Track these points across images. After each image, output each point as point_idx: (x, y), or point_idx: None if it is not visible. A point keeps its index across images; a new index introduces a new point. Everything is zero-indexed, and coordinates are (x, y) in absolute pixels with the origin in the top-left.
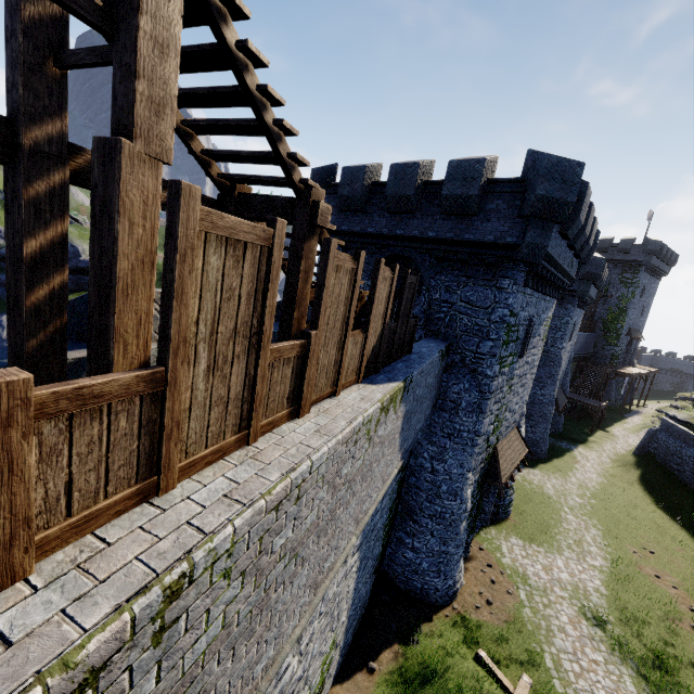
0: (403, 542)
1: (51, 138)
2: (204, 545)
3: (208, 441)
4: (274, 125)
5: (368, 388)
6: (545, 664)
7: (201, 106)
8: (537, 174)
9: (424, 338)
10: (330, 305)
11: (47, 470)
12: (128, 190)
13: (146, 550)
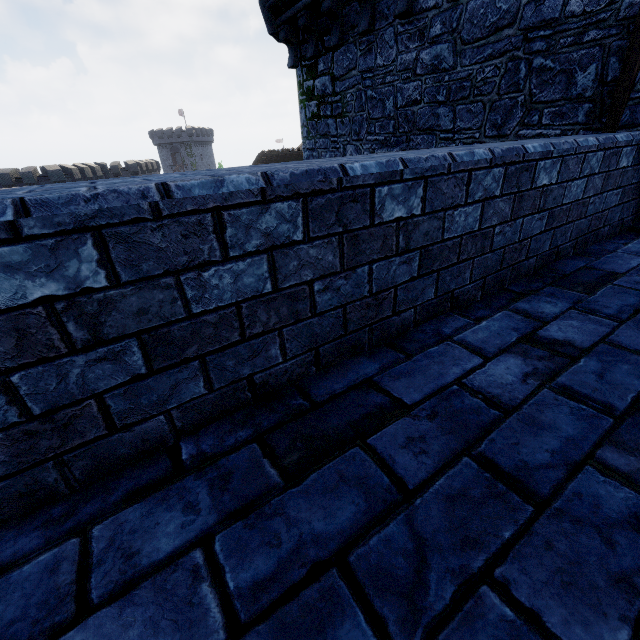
0: None
1: None
2: None
3: None
4: None
5: None
6: None
7: None
8: (49, 176)
9: None
10: None
11: None
12: None
13: None
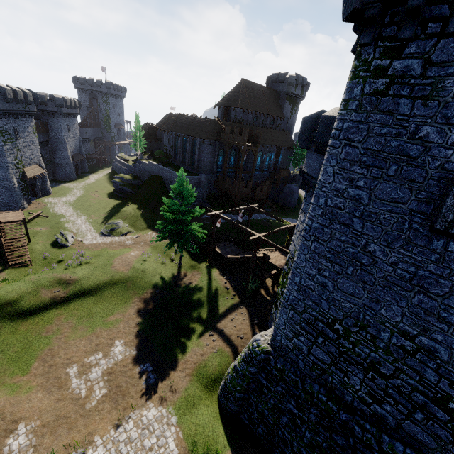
0: None
1: None
2: None
3: None
4: None
5: None
6: (50, 211)
7: None
8: None
9: None
10: None
11: None
12: None
13: None
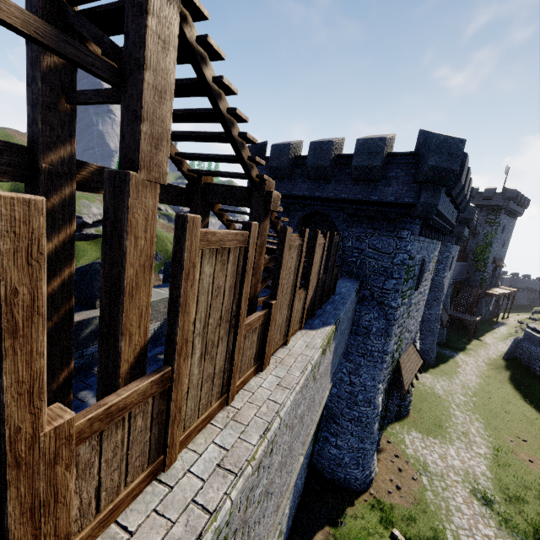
0: (329, 441)
1: (63, 159)
2: (210, 526)
3: (199, 412)
4: (239, 137)
5: (309, 334)
6: (447, 539)
7: (177, 121)
8: (428, 149)
9: (341, 278)
10: (284, 277)
11: (81, 483)
12: (134, 212)
13: (164, 538)
